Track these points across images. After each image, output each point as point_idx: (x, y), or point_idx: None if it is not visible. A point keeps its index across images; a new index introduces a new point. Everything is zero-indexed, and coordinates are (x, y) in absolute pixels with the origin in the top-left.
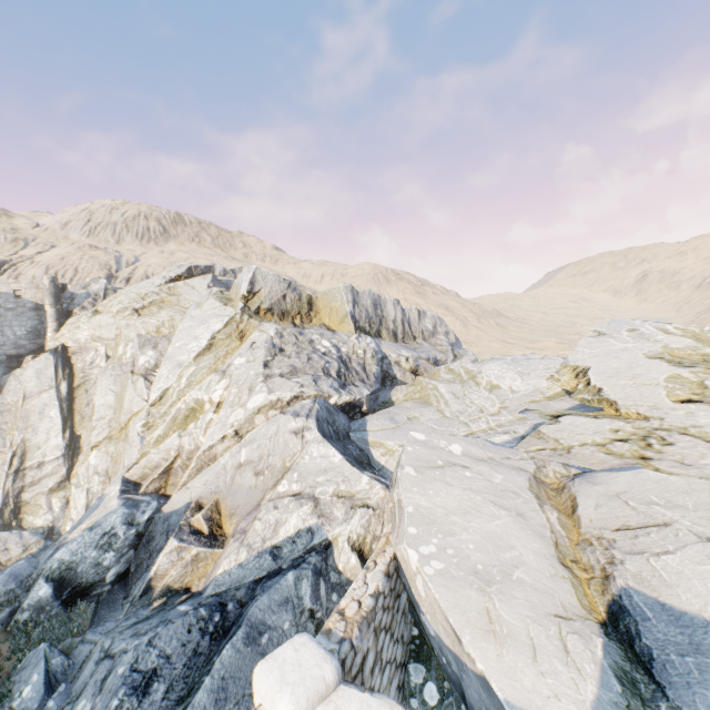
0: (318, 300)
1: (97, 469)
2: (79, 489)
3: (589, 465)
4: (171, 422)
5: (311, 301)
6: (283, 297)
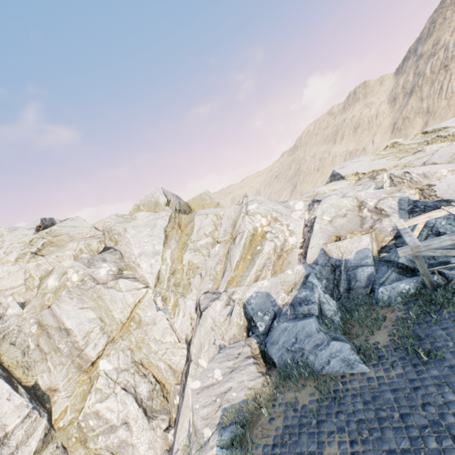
0: (190, 204)
1: (120, 369)
2: (110, 398)
3: None
4: (243, 248)
5: (188, 205)
6: (180, 203)
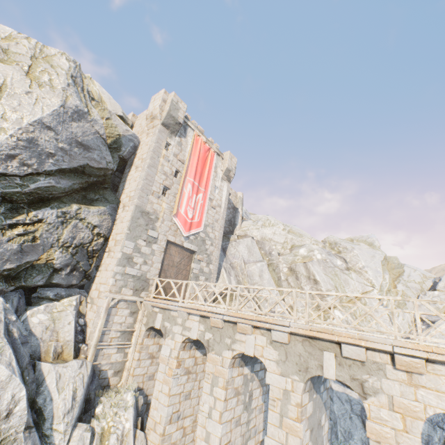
0: None
1: (348, 322)
2: None
3: None
4: None
5: None
6: None
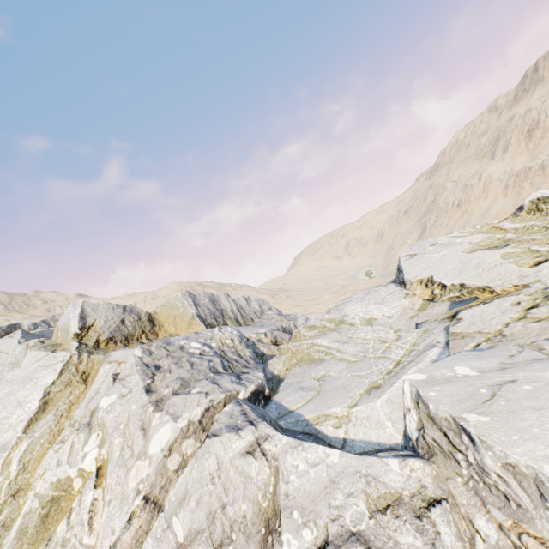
0: (158, 314)
1: None
2: None
3: (537, 336)
4: (16, 540)
5: (151, 317)
6: (122, 322)
